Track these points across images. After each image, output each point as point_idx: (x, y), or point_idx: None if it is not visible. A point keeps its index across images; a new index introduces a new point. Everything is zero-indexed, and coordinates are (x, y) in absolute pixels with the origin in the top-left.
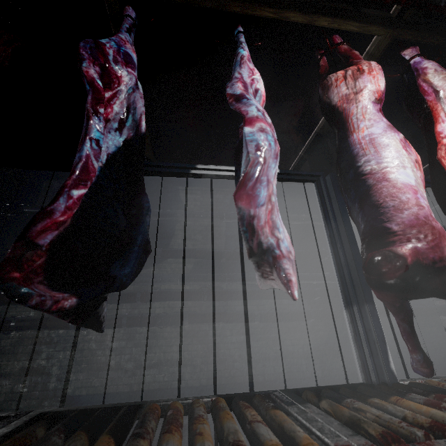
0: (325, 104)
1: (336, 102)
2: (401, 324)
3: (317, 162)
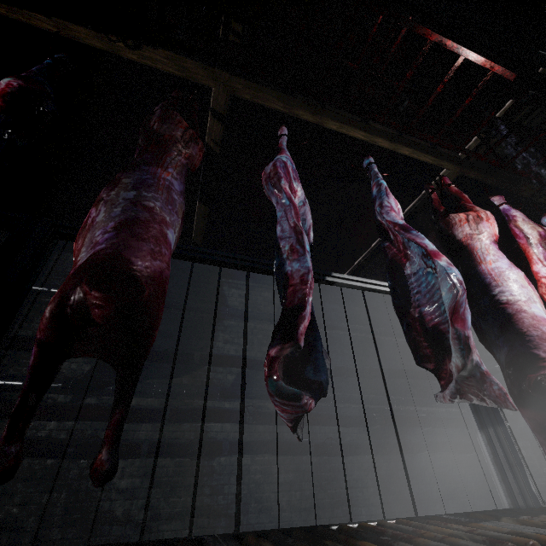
0: (450, 236)
1: (461, 236)
2: (545, 444)
3: (374, 270)
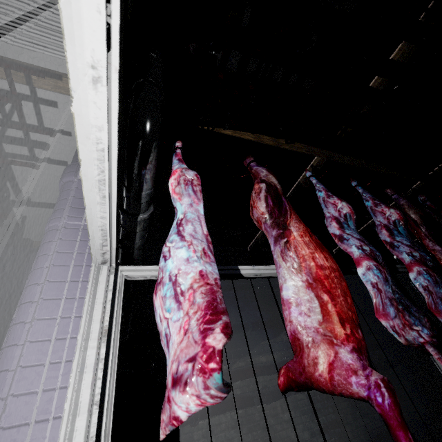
0: None
1: None
2: None
3: None
